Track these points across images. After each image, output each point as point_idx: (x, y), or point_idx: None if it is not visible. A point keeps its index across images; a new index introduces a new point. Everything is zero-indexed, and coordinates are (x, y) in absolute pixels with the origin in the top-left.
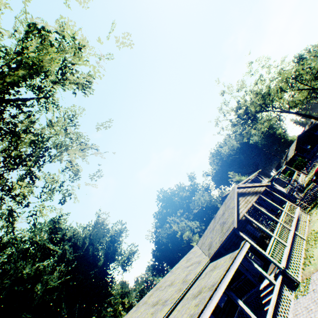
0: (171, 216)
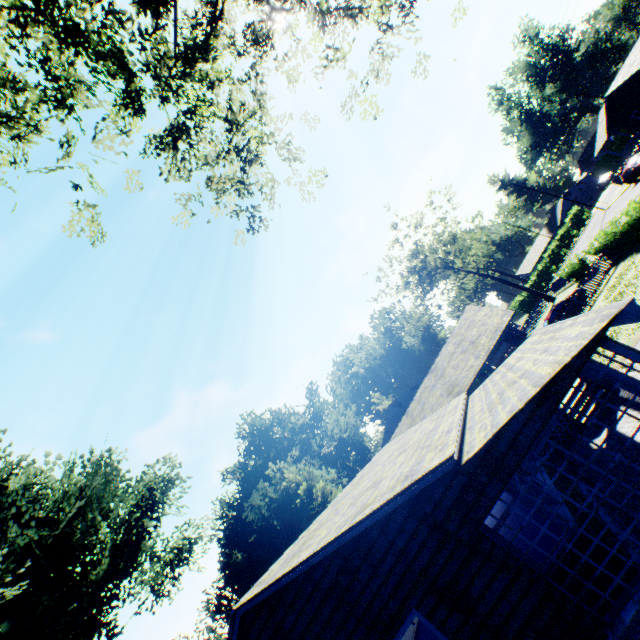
0: (277, 461)
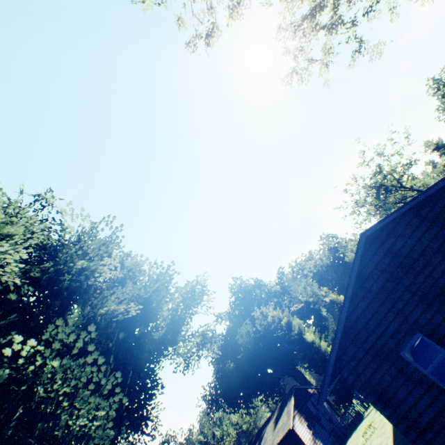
0: (261, 307)
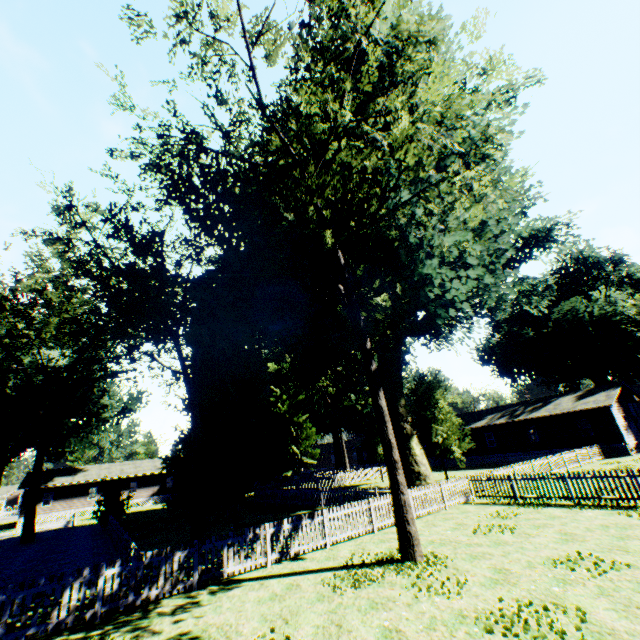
0: (611, 289)
